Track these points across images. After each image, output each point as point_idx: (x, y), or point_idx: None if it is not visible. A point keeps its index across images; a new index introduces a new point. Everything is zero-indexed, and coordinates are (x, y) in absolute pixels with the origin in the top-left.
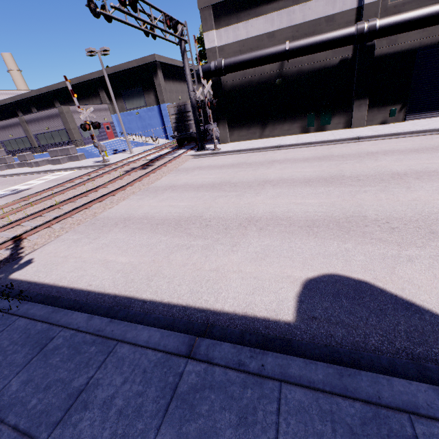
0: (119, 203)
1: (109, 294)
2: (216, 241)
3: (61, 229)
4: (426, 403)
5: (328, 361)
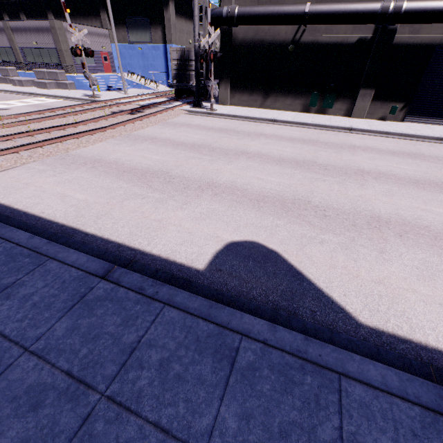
0: (95, 144)
1: (58, 223)
2: (171, 197)
3: (29, 157)
4: (258, 331)
5: (212, 299)
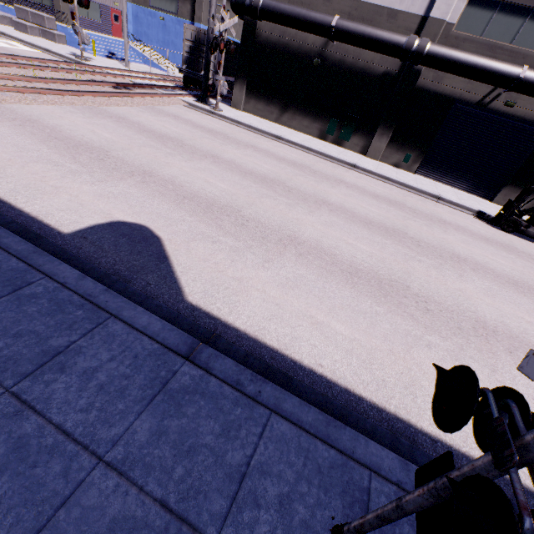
0: (44, 105)
1: None
2: (90, 172)
3: None
4: (64, 276)
5: (51, 253)
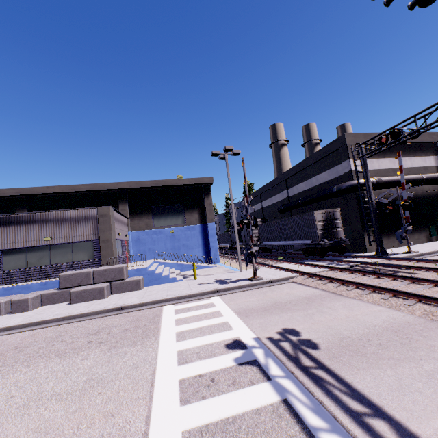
0: None
1: None
2: None
3: None
4: None
5: None
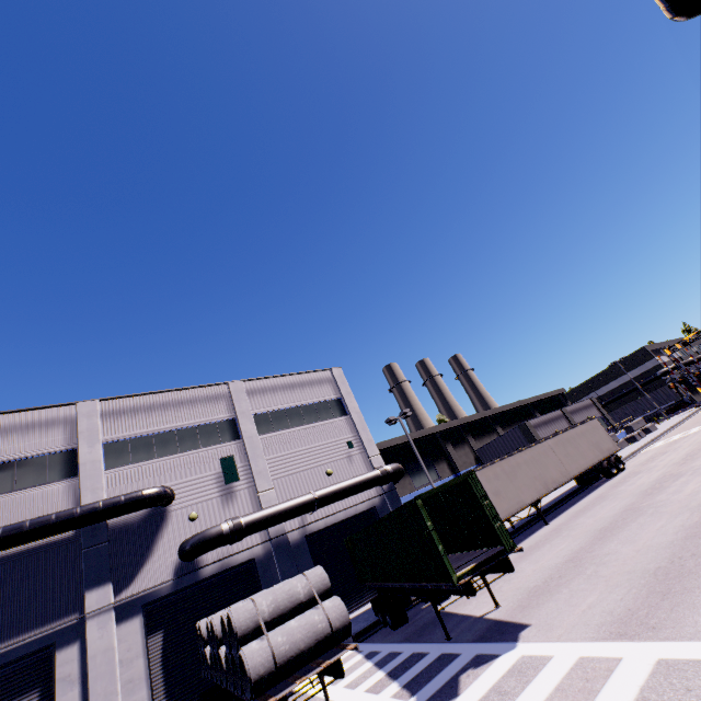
0: None
1: None
2: None
3: None
4: None
5: None
